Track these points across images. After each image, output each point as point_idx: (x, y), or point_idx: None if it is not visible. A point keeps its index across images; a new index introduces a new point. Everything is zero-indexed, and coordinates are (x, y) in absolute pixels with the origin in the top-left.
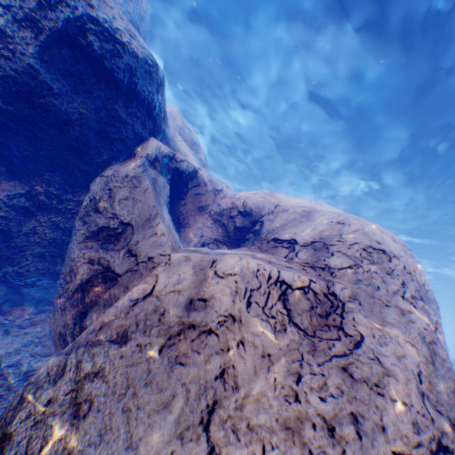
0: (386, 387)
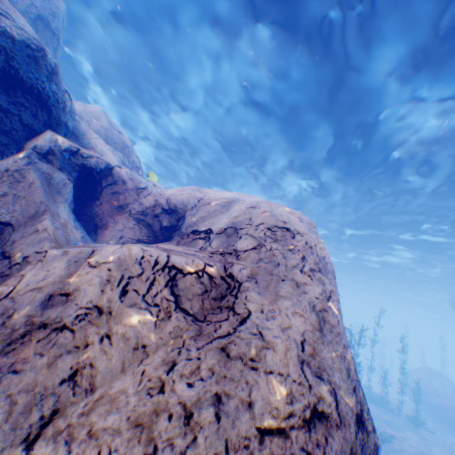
0: (262, 360)
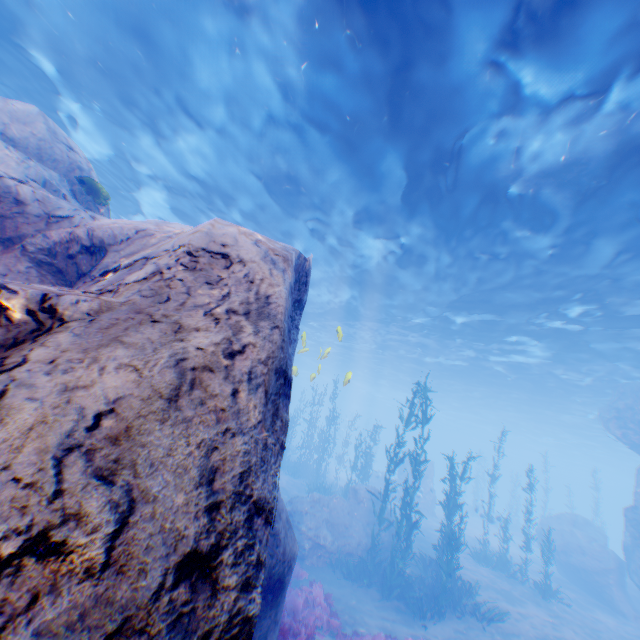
0: None
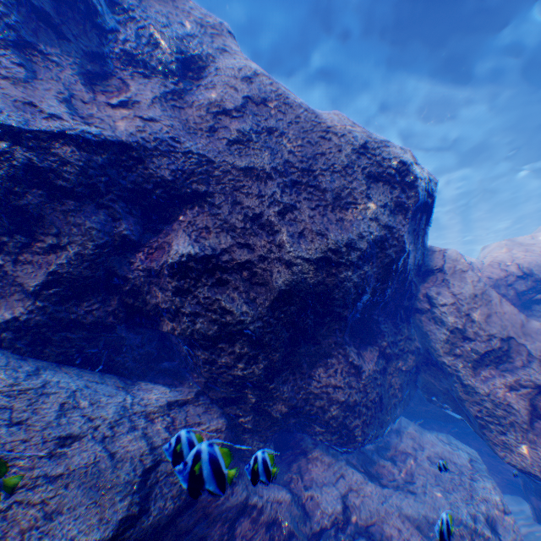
0: None
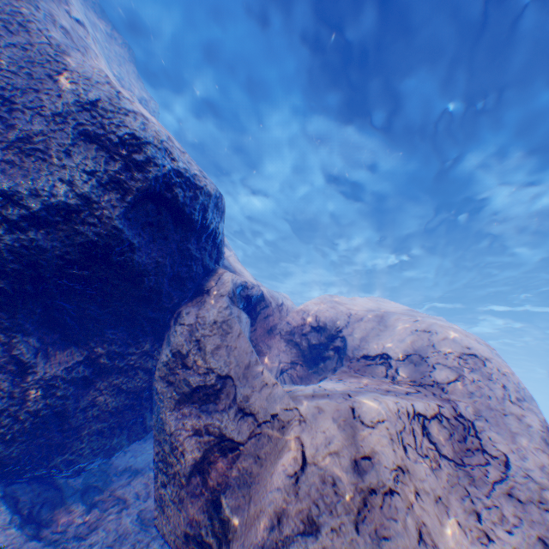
0: (547, 501)
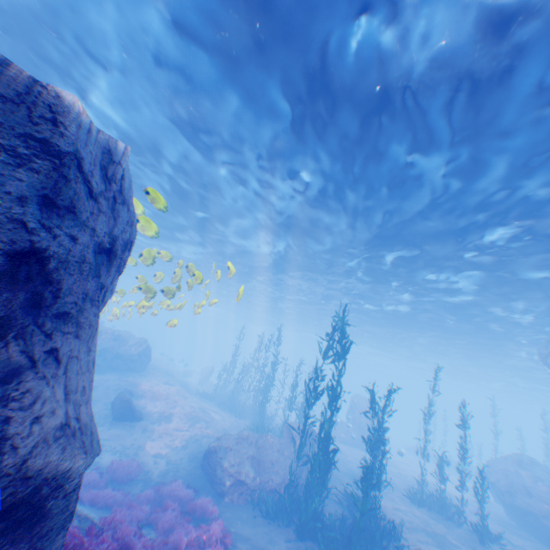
0: None
